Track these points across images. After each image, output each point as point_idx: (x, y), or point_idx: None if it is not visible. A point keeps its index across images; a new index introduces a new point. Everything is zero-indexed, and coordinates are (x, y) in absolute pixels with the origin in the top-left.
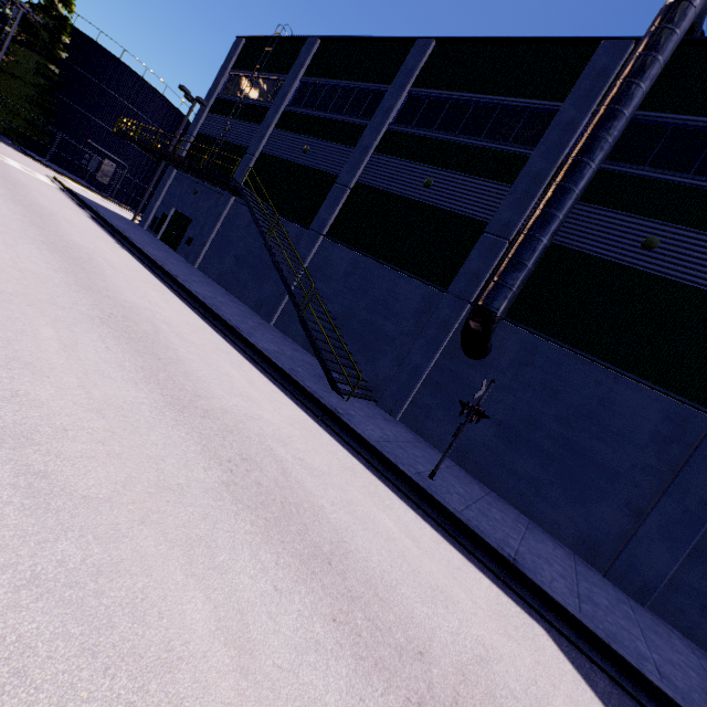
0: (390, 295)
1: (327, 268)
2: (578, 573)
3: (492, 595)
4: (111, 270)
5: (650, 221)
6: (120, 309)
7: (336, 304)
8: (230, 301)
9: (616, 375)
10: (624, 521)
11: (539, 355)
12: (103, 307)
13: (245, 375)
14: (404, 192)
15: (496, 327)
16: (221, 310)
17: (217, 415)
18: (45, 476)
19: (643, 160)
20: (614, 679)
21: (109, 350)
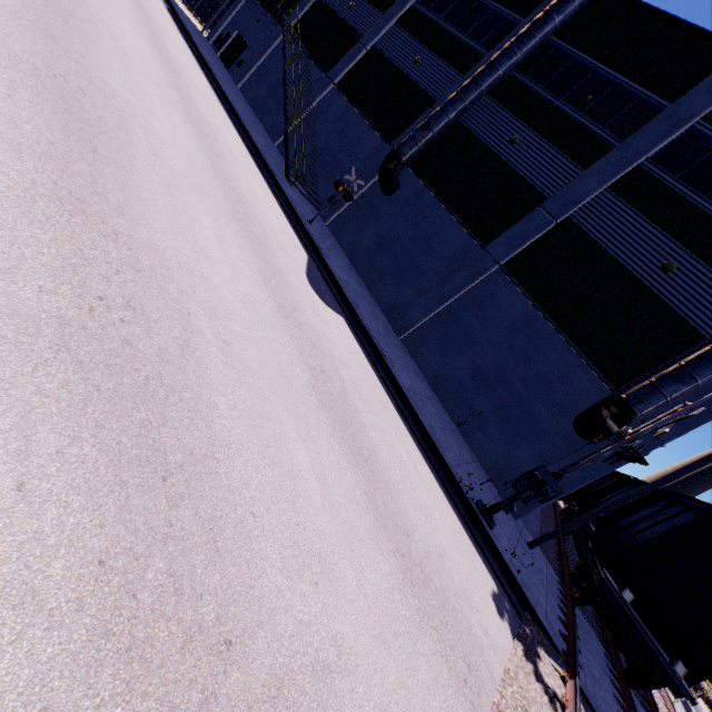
0: (357, 141)
1: (327, 111)
2: (366, 299)
3: (291, 235)
4: (168, 37)
5: (522, 125)
6: (165, 51)
7: (322, 140)
8: (250, 114)
9: (453, 218)
10: (413, 298)
11: (421, 199)
12: (155, 43)
13: (227, 126)
14: (400, 64)
15: (399, 168)
16: (236, 106)
17: (195, 108)
18: (120, 48)
19: (545, 81)
20: (326, 281)
21: (152, 53)
